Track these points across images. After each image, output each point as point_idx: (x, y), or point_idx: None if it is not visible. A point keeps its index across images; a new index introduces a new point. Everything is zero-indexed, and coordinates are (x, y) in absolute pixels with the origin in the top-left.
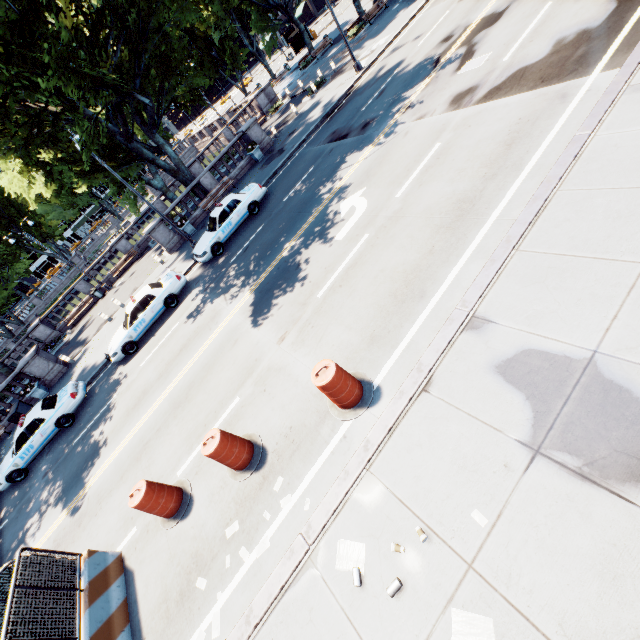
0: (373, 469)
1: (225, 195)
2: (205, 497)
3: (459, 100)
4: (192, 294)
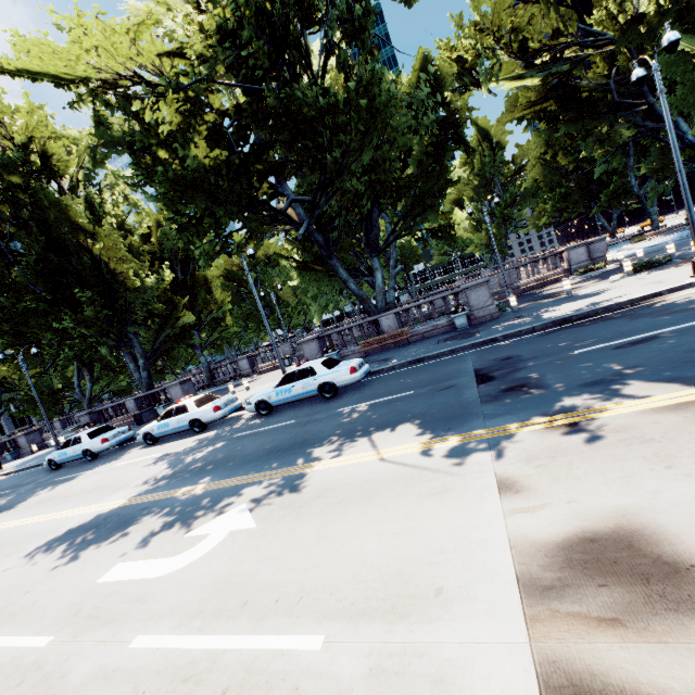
0: None
1: (397, 345)
2: None
3: (590, 565)
4: (206, 434)
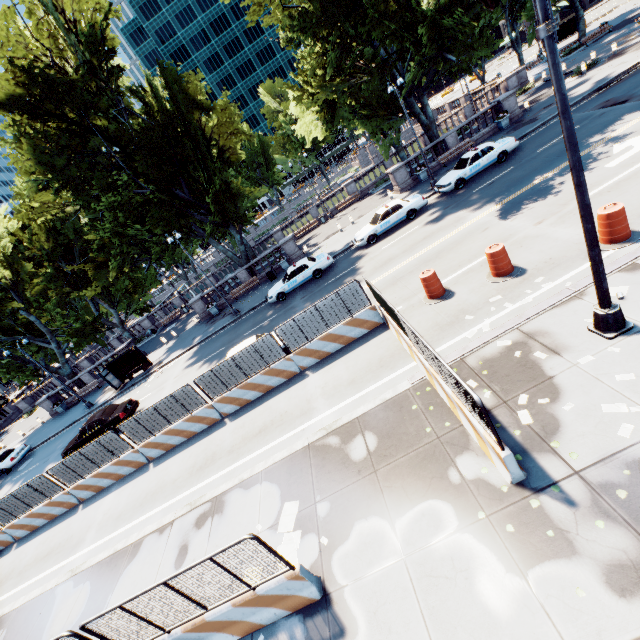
0: (639, 261)
1: (460, 155)
2: (466, 291)
3: None
4: (430, 212)
